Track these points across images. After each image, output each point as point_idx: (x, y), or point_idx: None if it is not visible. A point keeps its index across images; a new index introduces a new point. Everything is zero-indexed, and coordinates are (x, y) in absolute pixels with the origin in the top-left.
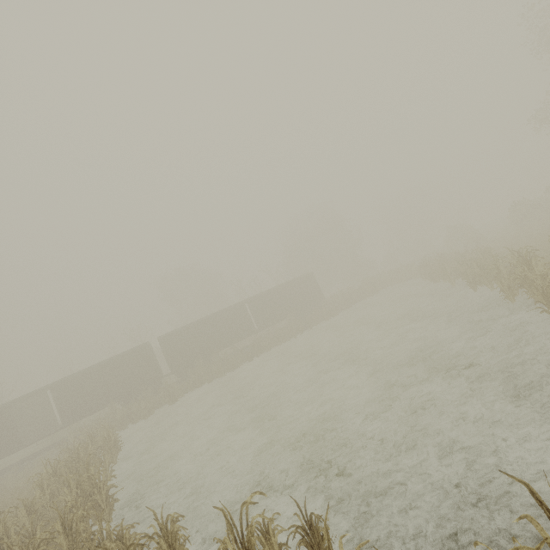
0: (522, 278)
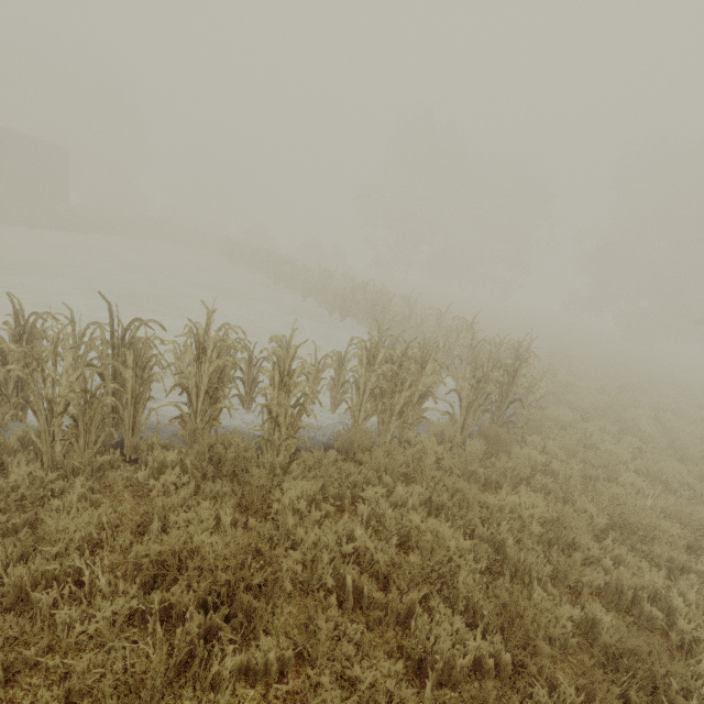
0: (322, 287)
